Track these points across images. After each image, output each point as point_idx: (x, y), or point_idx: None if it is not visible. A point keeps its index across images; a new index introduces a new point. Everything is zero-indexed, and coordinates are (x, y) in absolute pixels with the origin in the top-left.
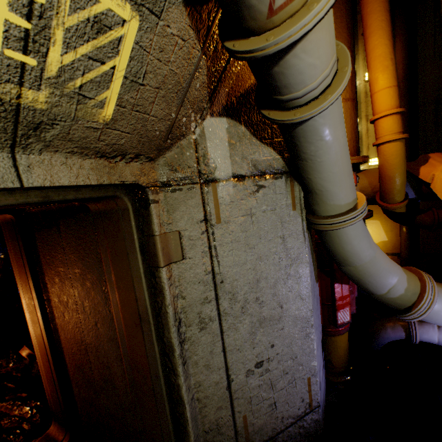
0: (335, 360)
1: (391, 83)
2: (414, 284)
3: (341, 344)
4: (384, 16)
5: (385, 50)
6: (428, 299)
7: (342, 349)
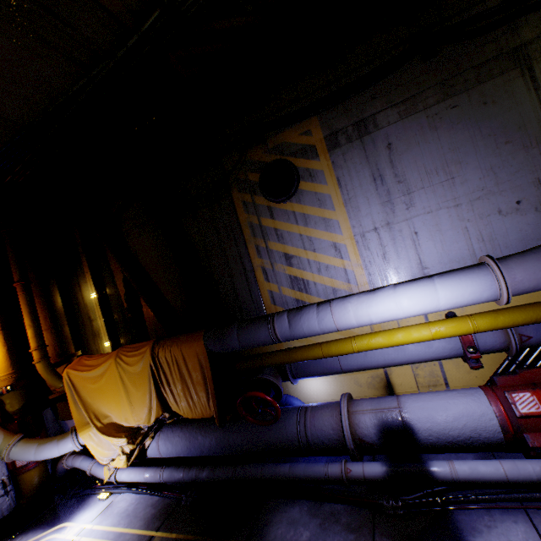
0: (25, 489)
1: (32, 336)
2: (5, 445)
3: (28, 478)
4: (24, 307)
5: (27, 321)
6: (4, 451)
7: (30, 481)
